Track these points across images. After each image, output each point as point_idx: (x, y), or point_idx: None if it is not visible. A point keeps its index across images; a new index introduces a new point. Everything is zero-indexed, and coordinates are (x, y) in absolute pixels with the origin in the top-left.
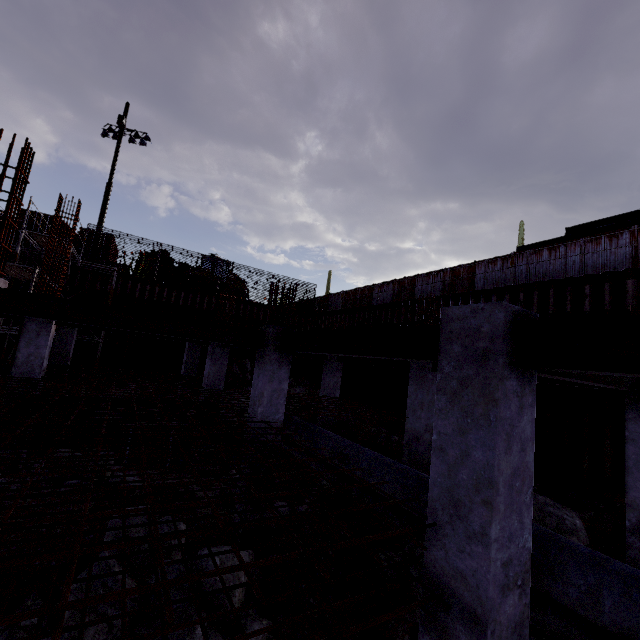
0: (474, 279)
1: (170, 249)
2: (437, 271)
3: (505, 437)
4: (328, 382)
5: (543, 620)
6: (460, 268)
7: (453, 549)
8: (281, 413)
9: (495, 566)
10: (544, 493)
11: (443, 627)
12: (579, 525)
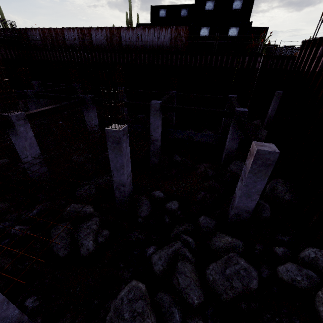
0: (121, 37)
1: None
2: (102, 28)
3: (159, 120)
4: None
5: None
6: (114, 29)
7: (154, 135)
8: (97, 121)
9: (159, 134)
10: None
11: (153, 143)
12: None
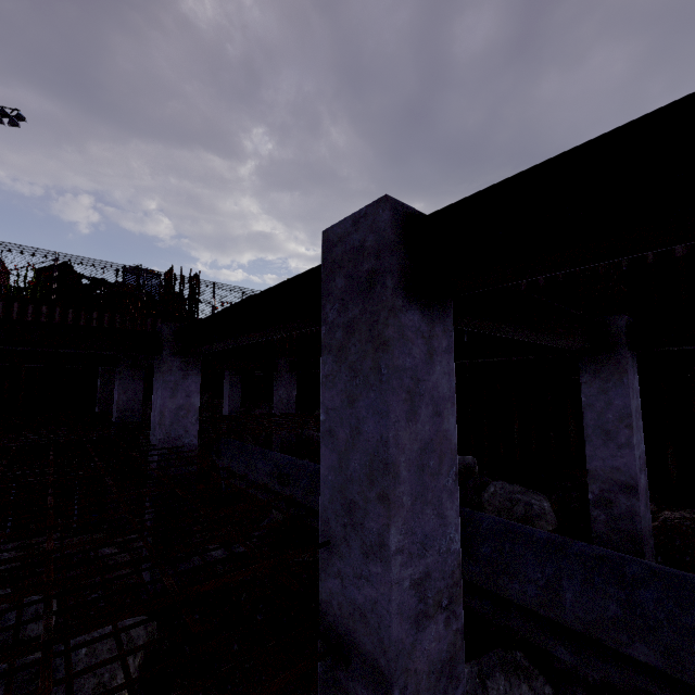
0: None
1: (71, 259)
2: None
3: (405, 396)
4: (280, 397)
5: (507, 626)
6: None
7: (349, 575)
8: (193, 435)
9: (401, 590)
10: (516, 481)
11: (344, 693)
12: (547, 508)
